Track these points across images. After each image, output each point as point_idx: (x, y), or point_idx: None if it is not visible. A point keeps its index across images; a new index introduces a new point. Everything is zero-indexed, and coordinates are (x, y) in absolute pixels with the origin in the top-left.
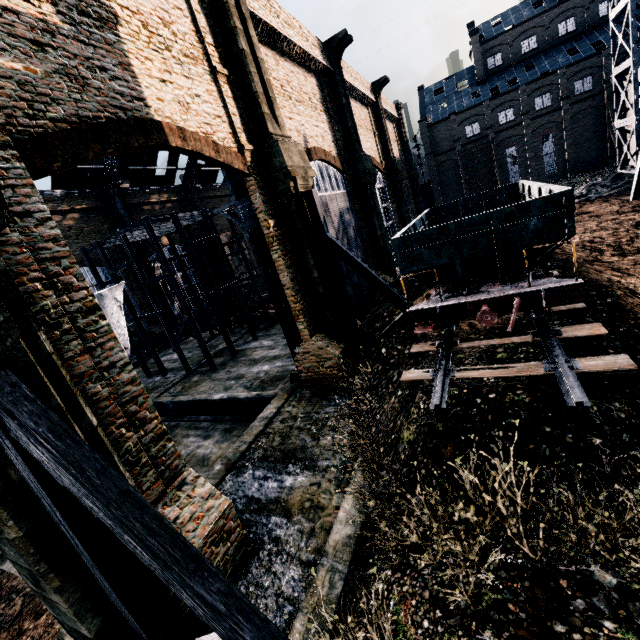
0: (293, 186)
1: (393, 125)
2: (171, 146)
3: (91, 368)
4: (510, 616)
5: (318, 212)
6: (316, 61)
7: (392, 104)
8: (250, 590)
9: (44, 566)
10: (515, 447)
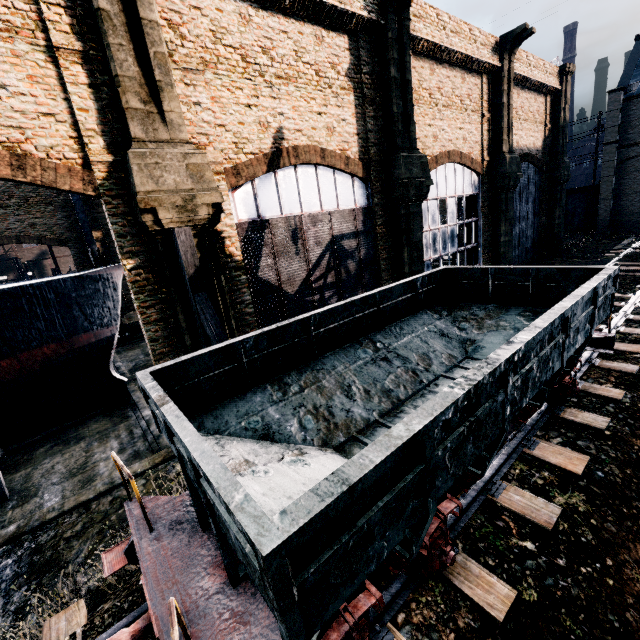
0: (154, 220)
1: (546, 99)
2: None
3: None
4: None
5: (183, 262)
6: (343, 11)
7: (552, 66)
8: None
9: None
10: None
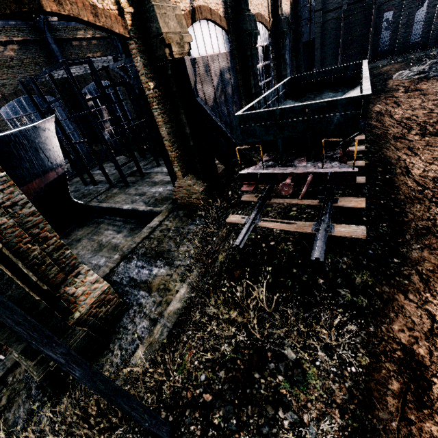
0: (169, 52)
1: None
2: (46, 11)
3: None
4: (236, 366)
5: (189, 78)
6: None
7: None
8: (120, 330)
9: None
10: (273, 278)
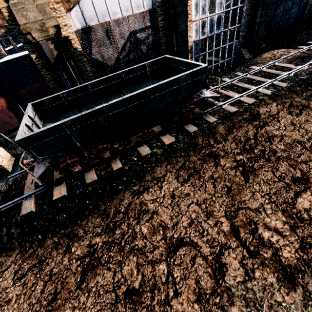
0: (32, 37)
1: None
2: None
3: None
4: None
5: (48, 57)
6: None
7: None
8: None
9: None
10: None
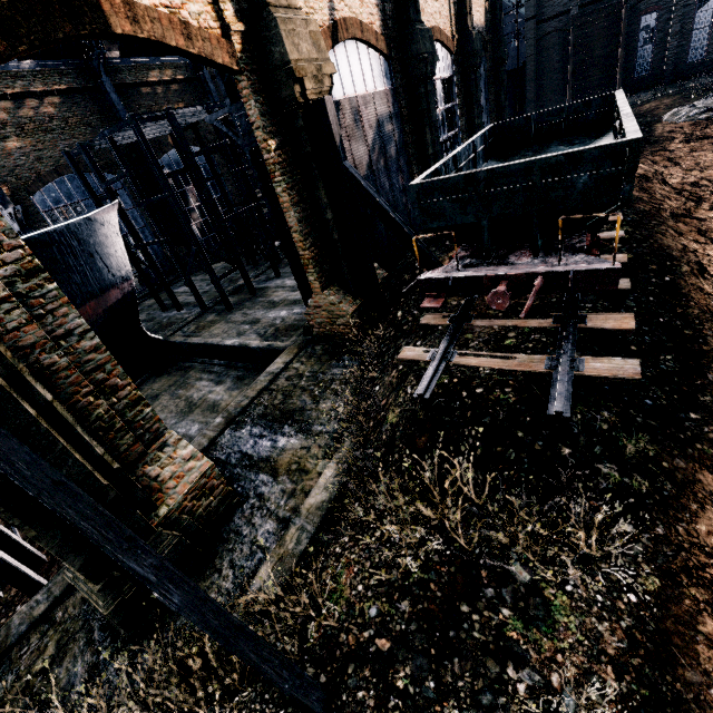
0: (300, 91)
1: None
2: (116, 33)
3: (43, 338)
4: (428, 593)
5: (332, 132)
6: None
7: None
8: (231, 536)
9: (18, 521)
10: (483, 447)
